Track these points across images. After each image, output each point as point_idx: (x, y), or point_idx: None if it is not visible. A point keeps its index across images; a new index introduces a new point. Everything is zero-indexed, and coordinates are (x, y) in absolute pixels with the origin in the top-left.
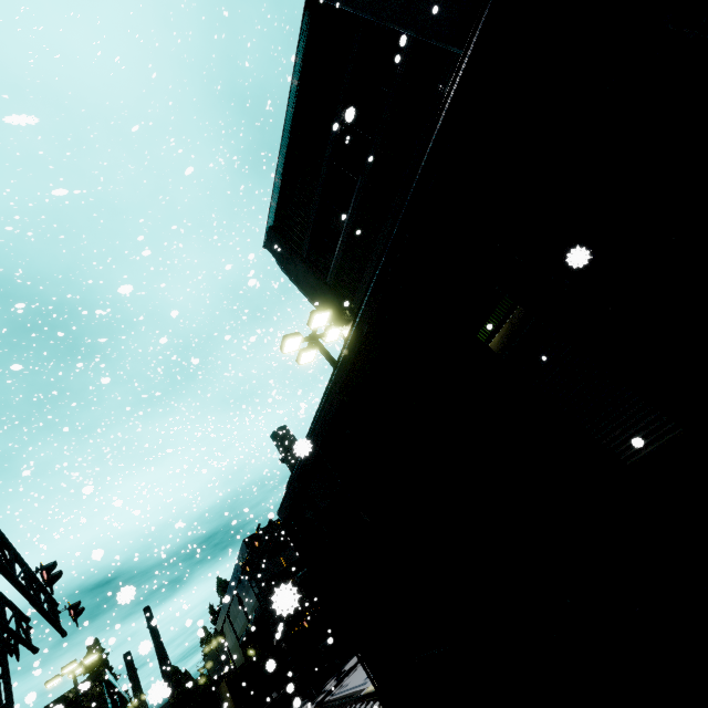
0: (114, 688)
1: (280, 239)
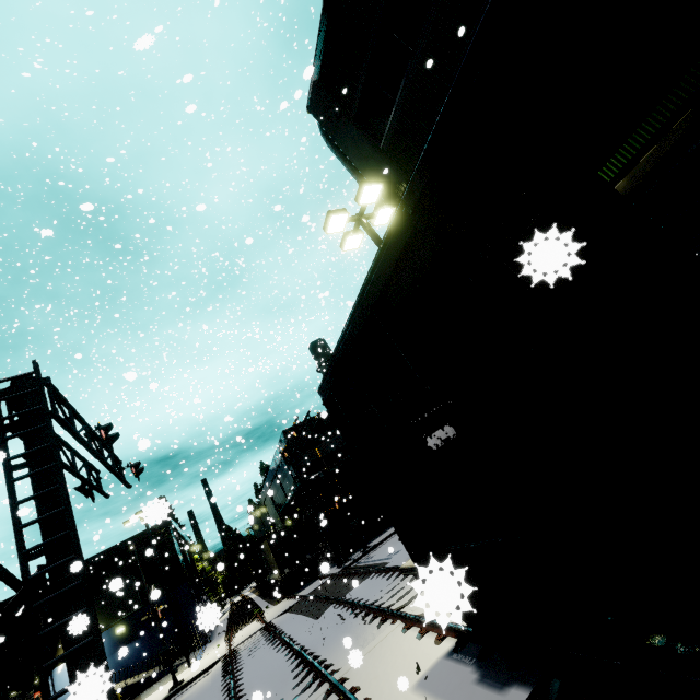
0: (179, 534)
1: (326, 96)
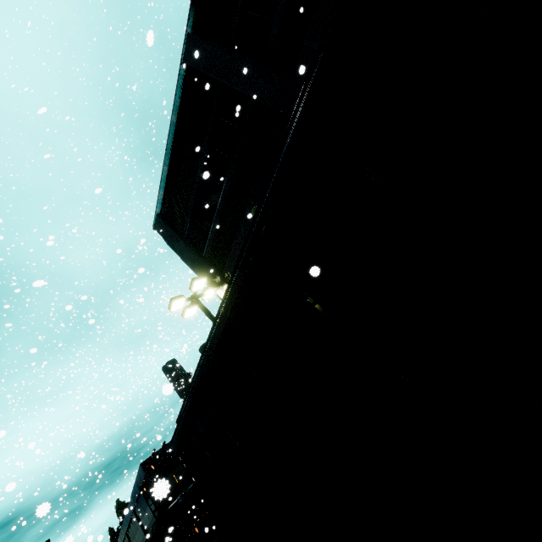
0: None
1: (166, 223)
